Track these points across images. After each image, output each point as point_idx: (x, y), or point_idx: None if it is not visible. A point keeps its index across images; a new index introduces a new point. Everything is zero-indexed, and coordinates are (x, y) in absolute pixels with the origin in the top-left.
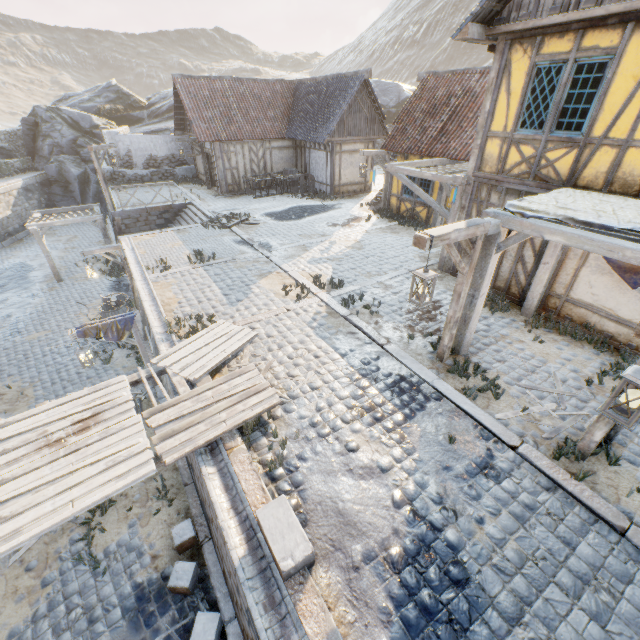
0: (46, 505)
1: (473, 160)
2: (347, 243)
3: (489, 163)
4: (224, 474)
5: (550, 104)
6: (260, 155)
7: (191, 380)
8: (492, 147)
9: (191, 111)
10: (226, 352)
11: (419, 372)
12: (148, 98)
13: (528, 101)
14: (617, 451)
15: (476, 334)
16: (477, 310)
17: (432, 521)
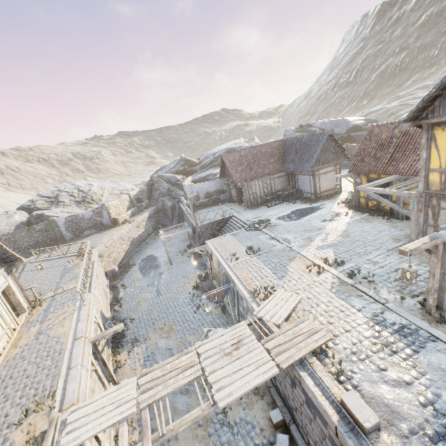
0: (237, 383)
1: (421, 183)
2: (337, 233)
3: (433, 185)
4: (312, 376)
5: None
6: (268, 183)
7: (277, 324)
8: (433, 176)
9: (231, 169)
10: (288, 308)
11: (415, 322)
12: (198, 159)
13: None
14: None
15: None
16: None
17: None
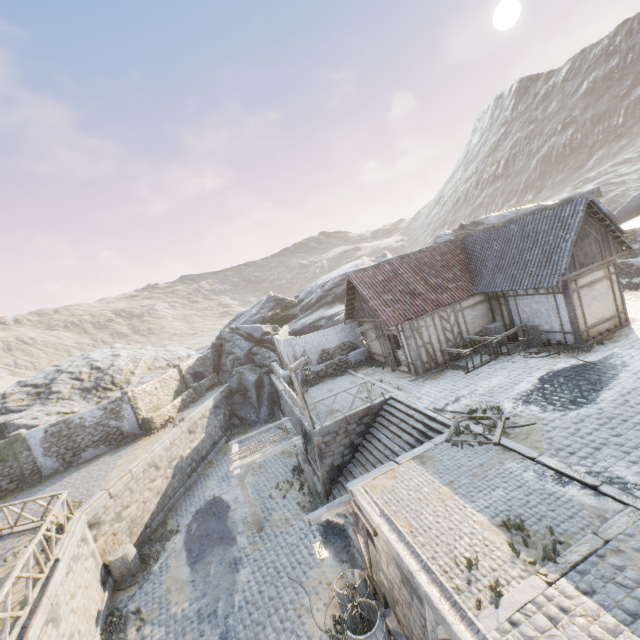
0: None
1: None
2: None
3: None
4: None
5: None
6: (451, 320)
7: None
8: None
9: (372, 299)
10: None
11: None
12: (295, 296)
13: None
14: None
15: None
16: None
17: None
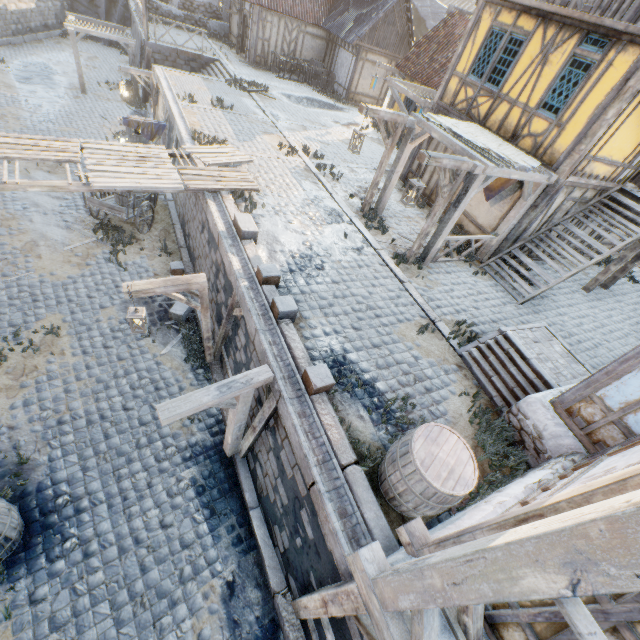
0: (127, 180)
1: (440, 91)
2: (340, 137)
3: (448, 96)
4: (219, 207)
5: (490, 61)
6: (293, 36)
7: (207, 164)
8: (453, 84)
9: None
10: (231, 161)
11: (346, 211)
12: None
13: (481, 54)
14: (427, 268)
15: (393, 211)
16: (392, 183)
17: (318, 253)
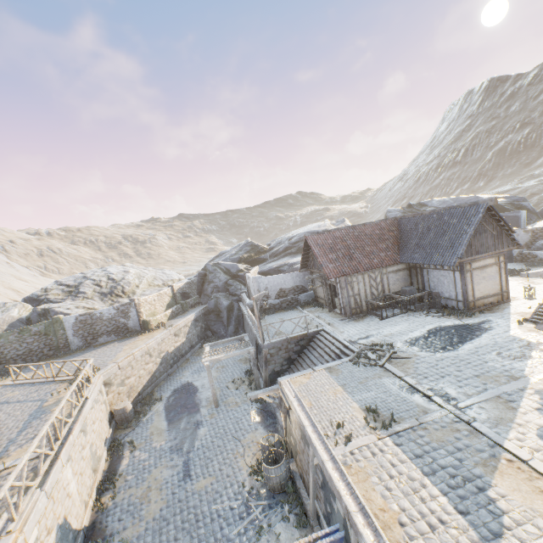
0: None
1: None
2: None
3: None
4: None
5: None
6: (378, 280)
7: None
8: None
9: (320, 257)
10: None
11: None
12: (268, 244)
13: None
14: None
15: None
16: None
17: None
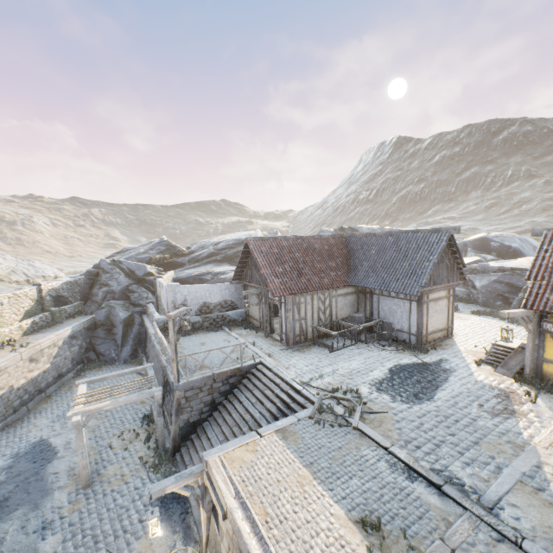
0: None
1: None
2: None
3: None
4: None
5: None
6: (326, 303)
7: None
8: None
9: (264, 267)
10: None
11: None
12: (187, 247)
13: None
14: None
15: None
16: None
17: None
